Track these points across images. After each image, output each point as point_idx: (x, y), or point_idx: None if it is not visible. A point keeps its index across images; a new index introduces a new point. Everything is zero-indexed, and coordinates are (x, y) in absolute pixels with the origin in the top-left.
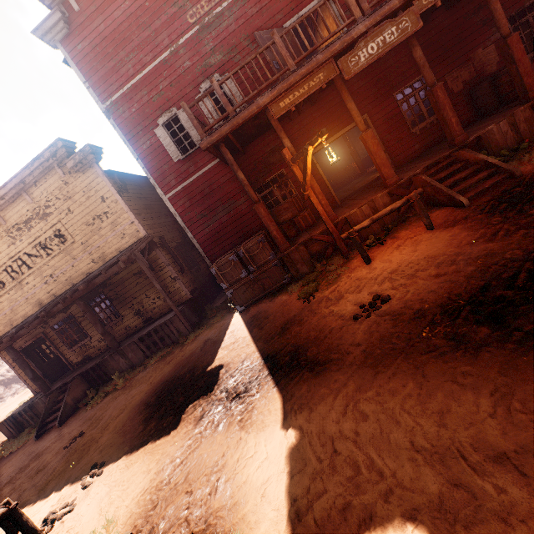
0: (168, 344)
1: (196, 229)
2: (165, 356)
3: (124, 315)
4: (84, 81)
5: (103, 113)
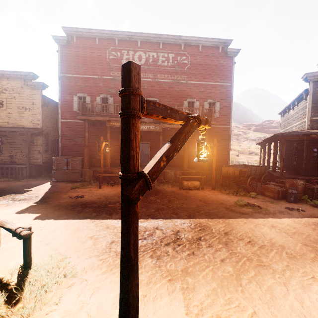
0: (13, 177)
1: (64, 139)
2: (7, 181)
3: (3, 153)
4: (59, 62)
5: (59, 76)
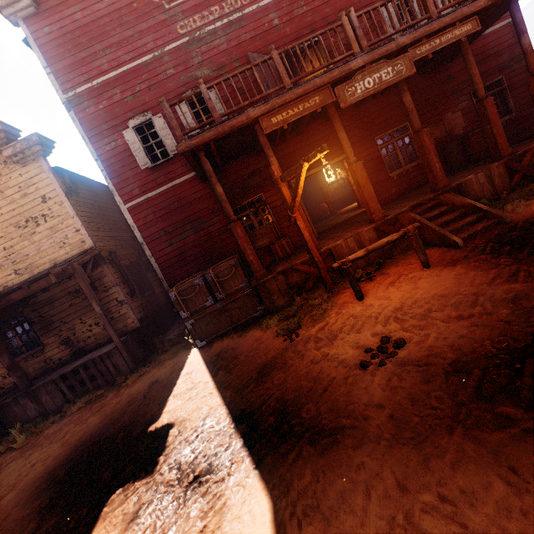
0: (101, 384)
1: (156, 247)
2: (93, 402)
3: (47, 344)
4: (45, 65)
5: (63, 103)
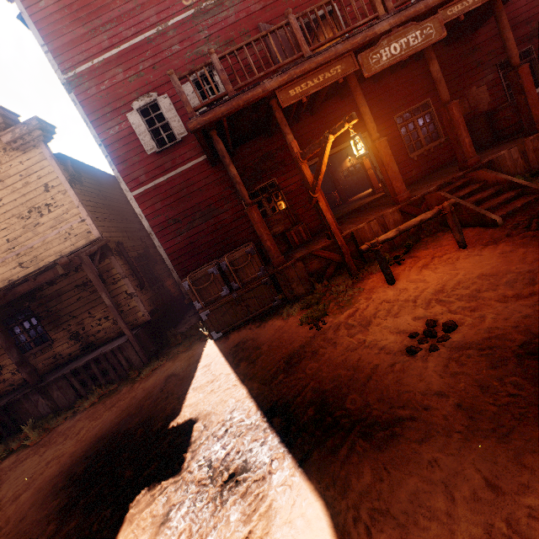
0: (113, 379)
1: (165, 237)
2: (107, 397)
3: (55, 339)
4: (42, 43)
5: (63, 84)
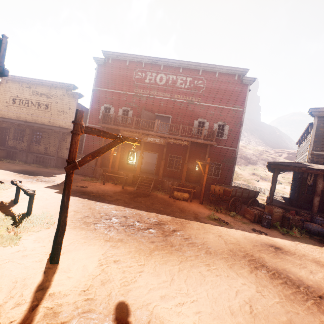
0: (44, 165)
1: (88, 141)
2: (38, 167)
3: (41, 145)
4: (95, 78)
5: (93, 89)
